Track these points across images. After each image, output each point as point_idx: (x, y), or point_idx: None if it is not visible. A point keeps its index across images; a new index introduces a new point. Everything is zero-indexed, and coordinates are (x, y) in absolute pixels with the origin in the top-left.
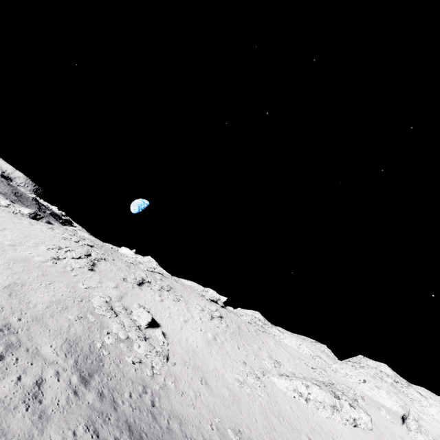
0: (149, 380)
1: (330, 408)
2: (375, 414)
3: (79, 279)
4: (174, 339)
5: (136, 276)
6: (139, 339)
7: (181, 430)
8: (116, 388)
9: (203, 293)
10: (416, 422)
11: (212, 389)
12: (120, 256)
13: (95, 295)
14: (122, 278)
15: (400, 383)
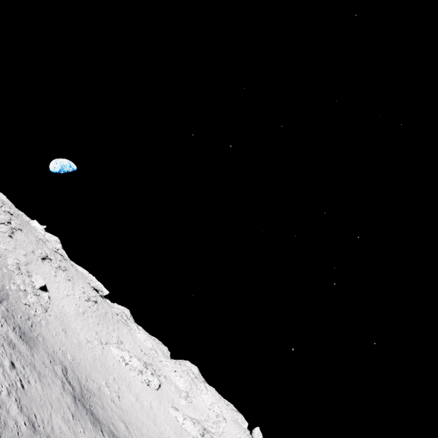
0: (32, 316)
1: (138, 371)
2: (166, 386)
3: (0, 241)
4: (55, 303)
5: (42, 251)
6: (33, 293)
7: (43, 342)
8: (14, 311)
9: (91, 281)
10: (187, 393)
11: (68, 336)
12: (33, 230)
13: (10, 256)
14: (32, 250)
15: (198, 379)
